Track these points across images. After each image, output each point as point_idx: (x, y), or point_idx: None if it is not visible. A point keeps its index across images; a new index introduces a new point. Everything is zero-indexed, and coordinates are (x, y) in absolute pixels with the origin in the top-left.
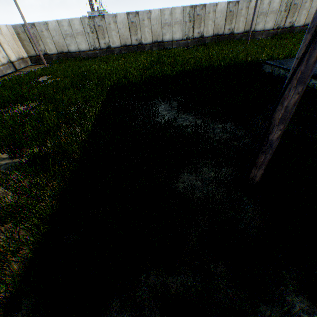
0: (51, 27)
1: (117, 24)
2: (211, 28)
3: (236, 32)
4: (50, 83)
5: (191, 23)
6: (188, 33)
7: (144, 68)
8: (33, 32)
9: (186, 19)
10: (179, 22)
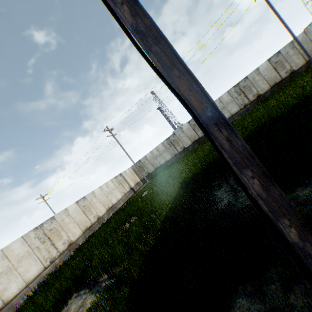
0: (148, 157)
1: (184, 131)
2: (264, 85)
3: (296, 68)
4: (146, 197)
5: (241, 94)
6: (243, 102)
7: (208, 153)
8: (140, 165)
9: (235, 95)
10: (229, 101)
